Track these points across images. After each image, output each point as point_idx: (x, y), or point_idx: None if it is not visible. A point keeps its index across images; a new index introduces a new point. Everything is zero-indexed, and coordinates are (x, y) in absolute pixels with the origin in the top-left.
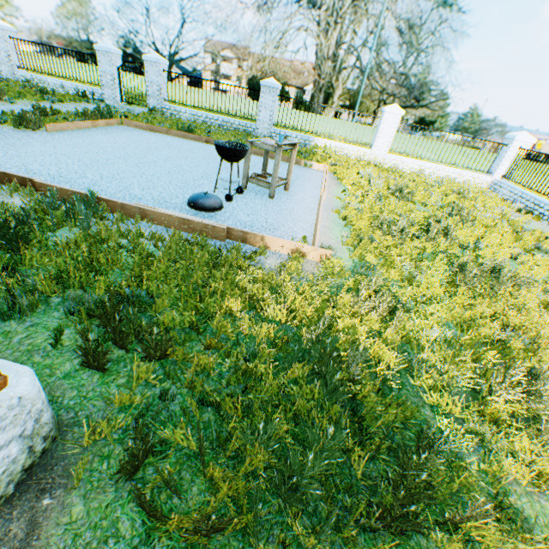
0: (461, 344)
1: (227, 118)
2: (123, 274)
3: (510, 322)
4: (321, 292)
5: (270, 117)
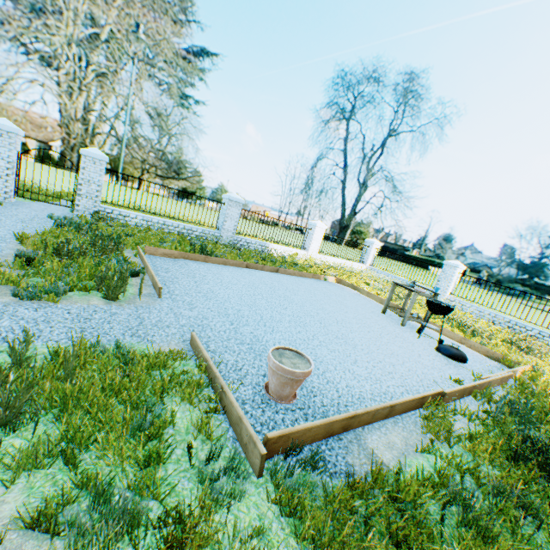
0: None
1: (189, 225)
2: None
3: None
4: None
5: (235, 227)
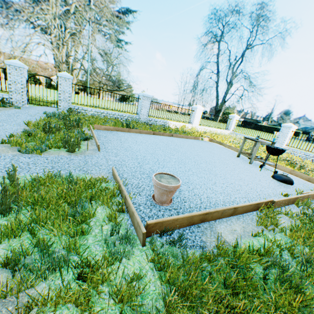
0: None
1: (121, 113)
2: None
3: None
4: None
5: (147, 112)
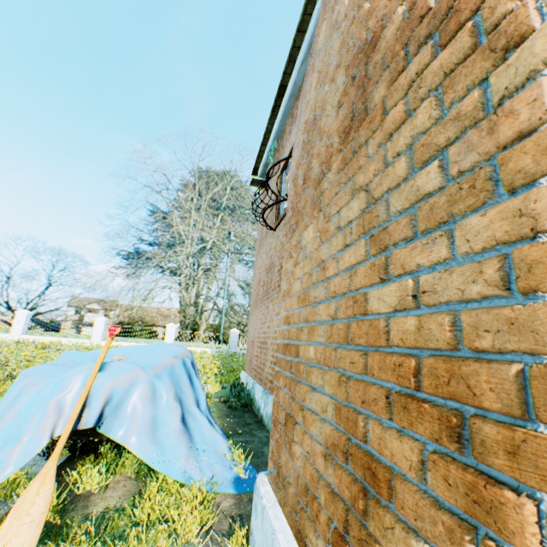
0: None
1: None
2: None
3: None
4: None
5: None
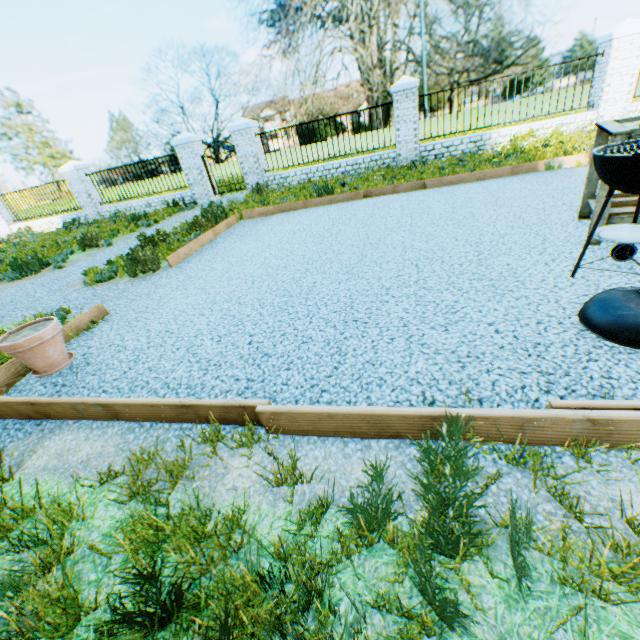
0: None
1: (352, 159)
2: None
3: None
4: None
5: (415, 132)
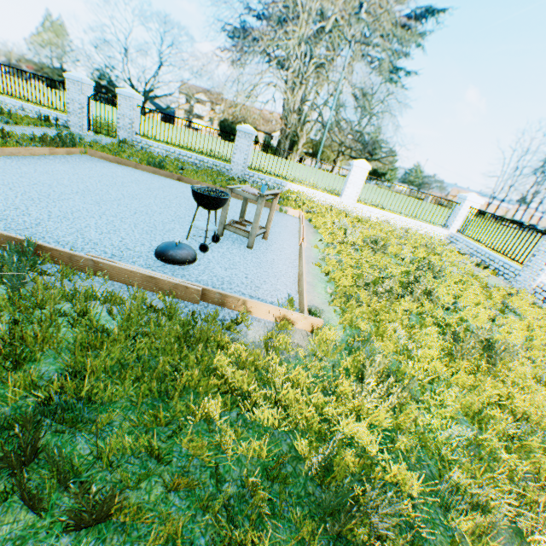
0: (478, 443)
1: (201, 157)
2: (59, 357)
3: (518, 408)
4: (315, 375)
5: (245, 160)
